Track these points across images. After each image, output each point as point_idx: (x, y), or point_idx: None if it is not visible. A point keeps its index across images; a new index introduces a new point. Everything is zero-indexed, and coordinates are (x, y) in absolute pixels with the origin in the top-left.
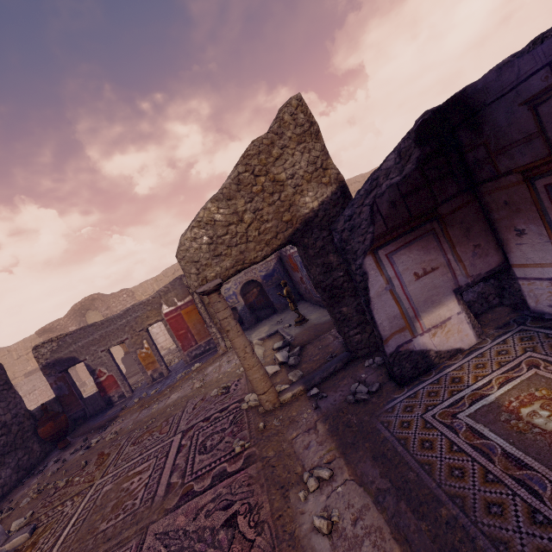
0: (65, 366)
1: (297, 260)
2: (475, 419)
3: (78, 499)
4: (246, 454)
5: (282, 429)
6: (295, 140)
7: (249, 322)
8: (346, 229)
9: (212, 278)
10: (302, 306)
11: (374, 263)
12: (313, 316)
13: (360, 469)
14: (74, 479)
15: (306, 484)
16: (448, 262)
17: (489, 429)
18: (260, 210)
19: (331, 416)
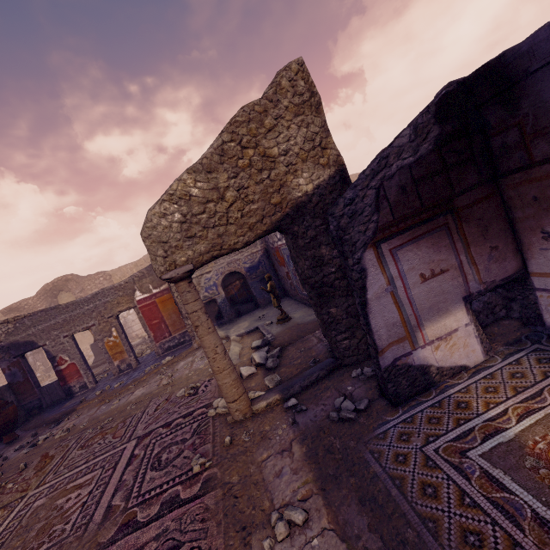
0: (21, 351)
1: (284, 254)
2: (491, 461)
3: (3, 514)
4: (205, 477)
5: (251, 447)
6: (292, 110)
7: (229, 315)
8: (345, 215)
9: (182, 263)
10: (286, 303)
11: (375, 258)
12: (297, 314)
13: (343, 515)
14: (7, 486)
15: (274, 528)
16: (460, 264)
17: (511, 479)
18: (245, 189)
19: (310, 435)
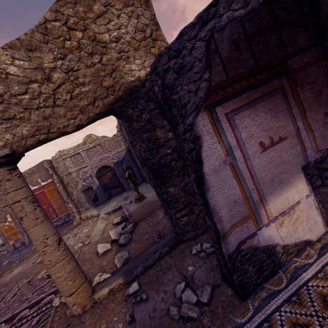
0: None
1: None
2: None
3: None
4: None
5: None
6: (121, 0)
7: (103, 198)
8: (171, 69)
9: None
10: (144, 186)
11: (210, 124)
12: (150, 194)
13: None
14: None
15: None
16: (297, 131)
17: None
18: (74, 71)
19: None
